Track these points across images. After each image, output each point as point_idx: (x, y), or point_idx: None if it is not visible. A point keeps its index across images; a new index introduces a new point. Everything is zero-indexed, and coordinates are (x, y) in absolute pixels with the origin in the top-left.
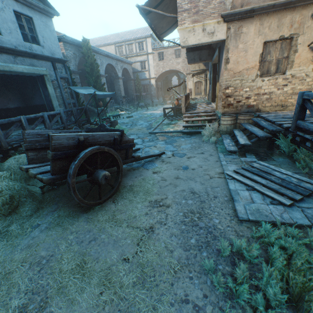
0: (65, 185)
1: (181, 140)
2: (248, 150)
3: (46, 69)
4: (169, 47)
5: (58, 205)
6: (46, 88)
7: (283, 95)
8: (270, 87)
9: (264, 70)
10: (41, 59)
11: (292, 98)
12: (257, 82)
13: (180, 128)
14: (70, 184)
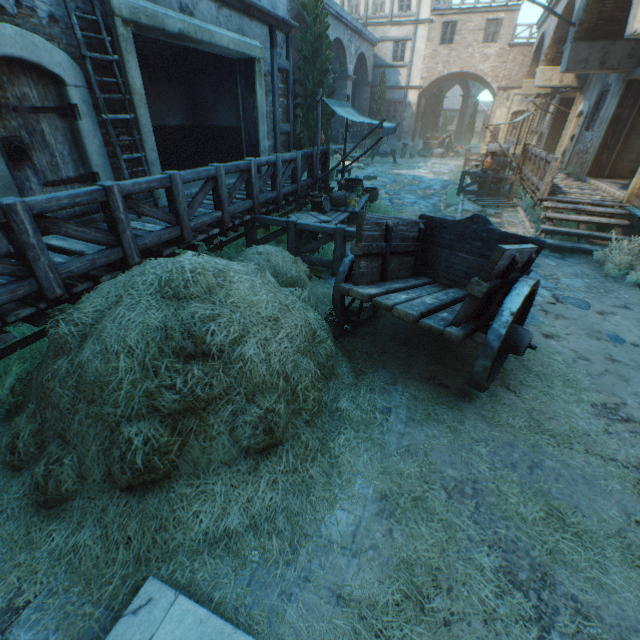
0: (366, 328)
1: (548, 263)
2: None
3: (259, 45)
4: (476, 11)
5: (391, 372)
6: (251, 91)
7: None
8: None
9: None
10: (256, 18)
11: None
12: None
13: (522, 232)
14: (494, 351)
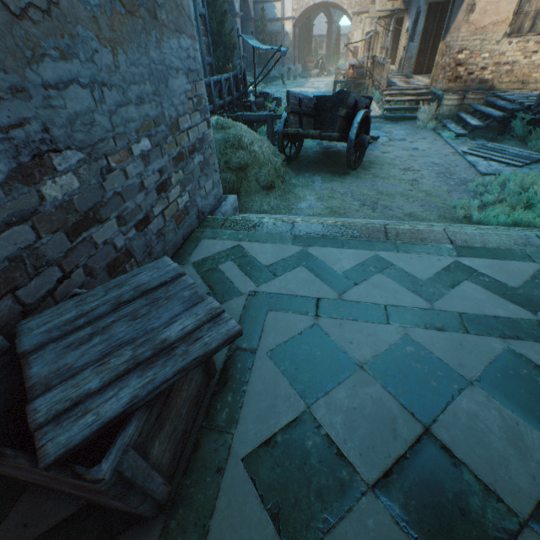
0: (295, 162)
1: (388, 126)
2: (476, 136)
3: None
4: None
5: (311, 172)
6: None
7: (528, 67)
8: (516, 54)
9: (515, 27)
10: None
11: (538, 72)
12: (501, 45)
13: (374, 114)
14: (353, 141)
